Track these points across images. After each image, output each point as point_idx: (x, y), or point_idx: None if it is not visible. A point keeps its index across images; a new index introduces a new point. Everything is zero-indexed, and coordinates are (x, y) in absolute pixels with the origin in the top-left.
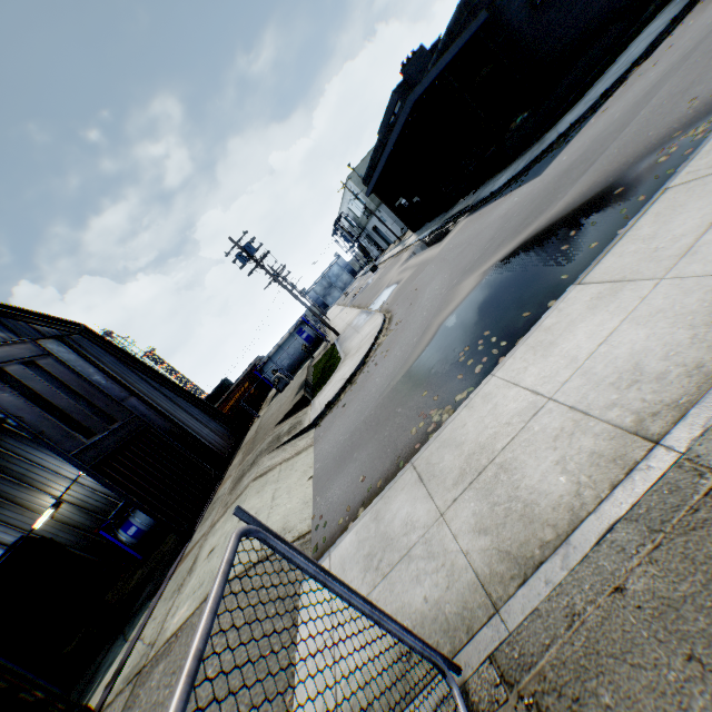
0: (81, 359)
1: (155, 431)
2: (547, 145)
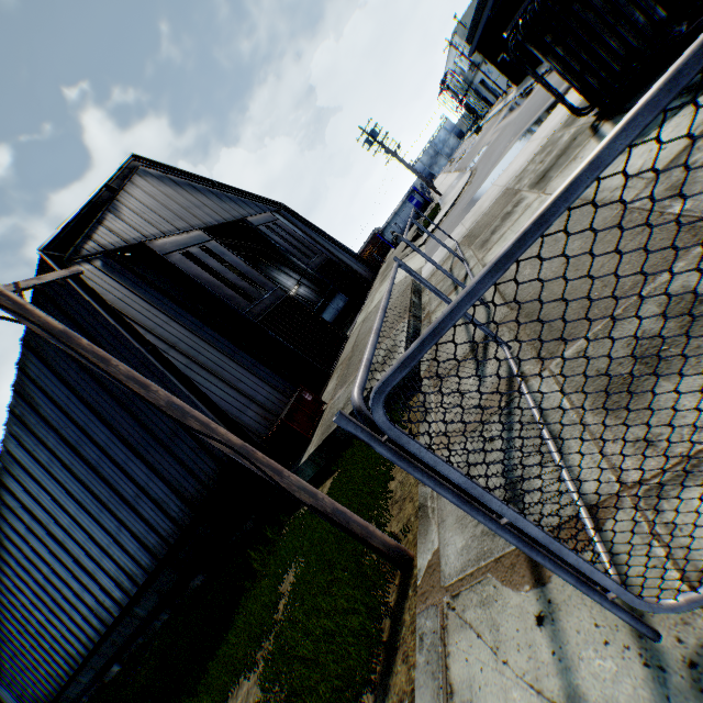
0: (290, 224)
1: (333, 262)
2: None
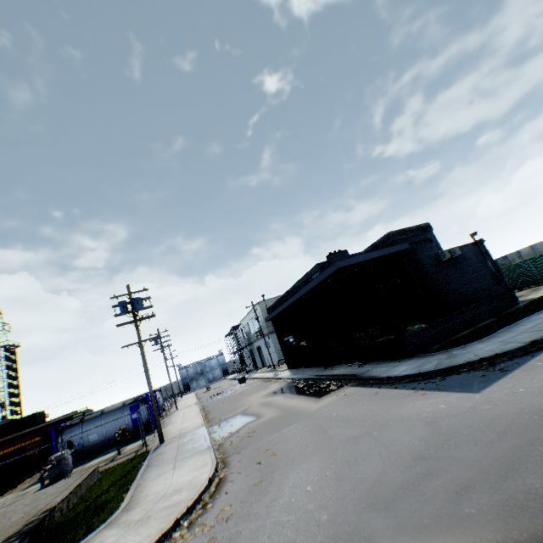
0: None
1: None
2: (466, 360)
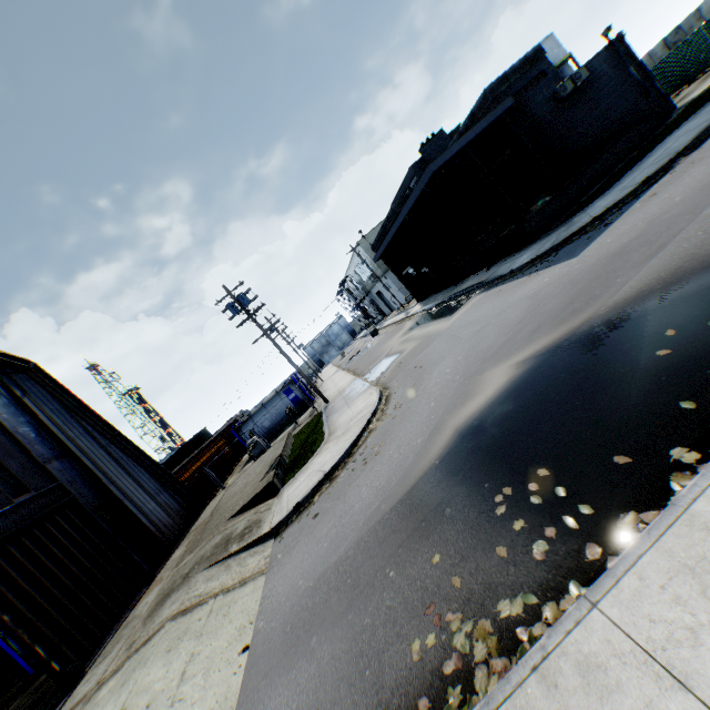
0: (14, 404)
1: (80, 505)
2: (579, 226)
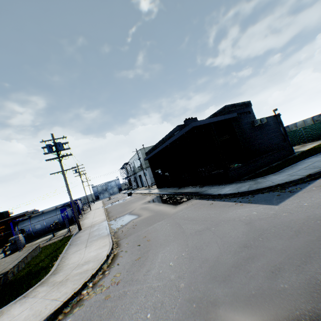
0: None
1: None
2: (267, 185)
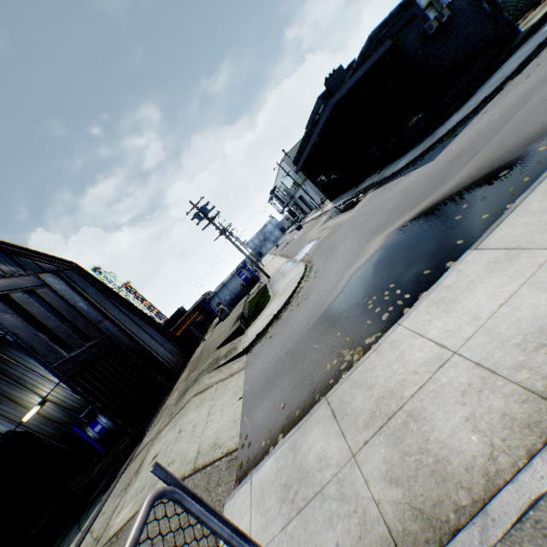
0: (70, 290)
1: (121, 348)
2: (438, 137)
